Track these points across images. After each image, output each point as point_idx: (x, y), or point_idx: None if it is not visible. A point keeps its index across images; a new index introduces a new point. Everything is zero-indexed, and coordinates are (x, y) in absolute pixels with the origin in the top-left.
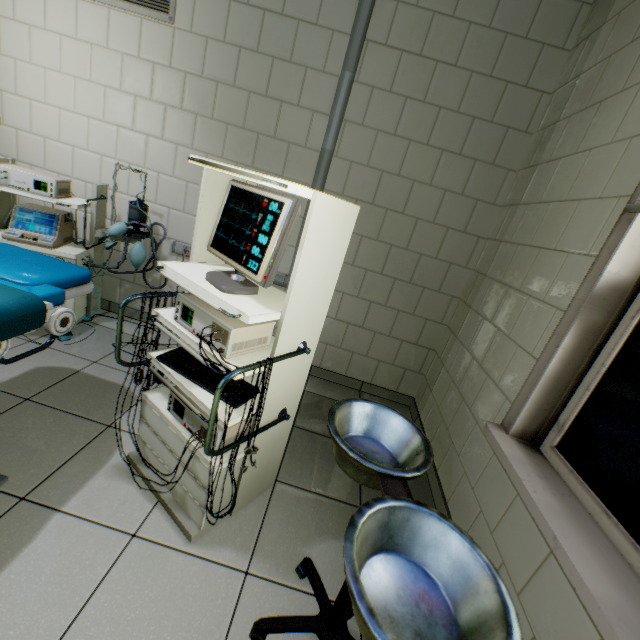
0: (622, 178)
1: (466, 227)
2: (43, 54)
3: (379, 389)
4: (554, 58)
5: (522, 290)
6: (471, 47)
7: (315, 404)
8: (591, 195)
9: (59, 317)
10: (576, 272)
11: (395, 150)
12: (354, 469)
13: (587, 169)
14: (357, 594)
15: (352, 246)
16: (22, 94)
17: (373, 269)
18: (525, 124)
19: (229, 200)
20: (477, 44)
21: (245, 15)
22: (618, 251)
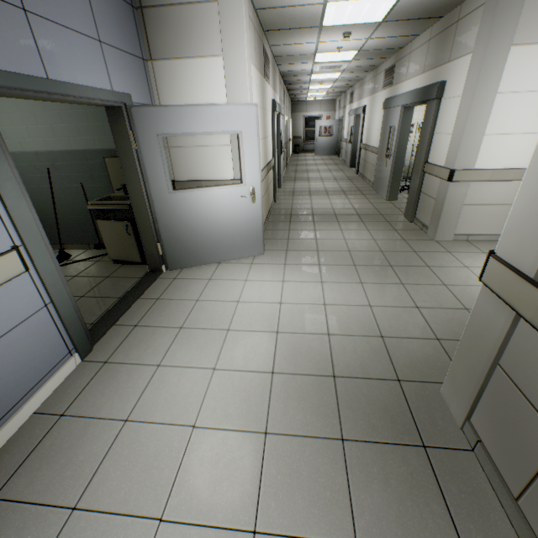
0: None
1: None
2: (414, 117)
3: None
4: None
5: None
6: None
7: None
8: None
9: None
10: None
11: None
12: None
13: None
14: None
15: None
16: None
17: None
18: None
19: None
20: None
21: None
22: None
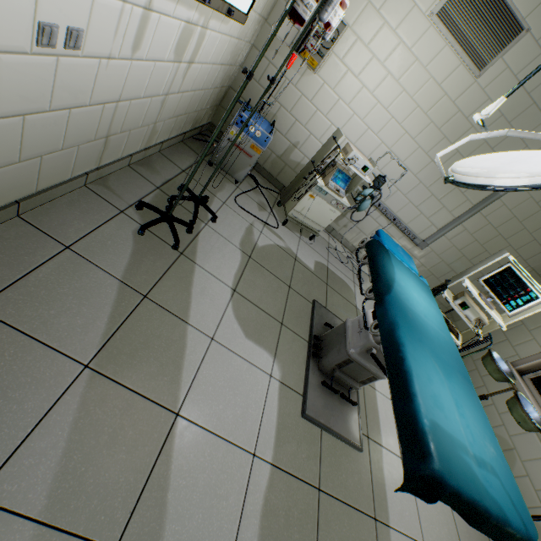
0: None
1: (527, 259)
2: (380, 45)
3: None
4: None
5: None
6: None
7: None
8: None
9: None
10: None
11: (530, 210)
12: (498, 376)
13: None
14: (528, 413)
15: (467, 242)
16: (345, 62)
17: (467, 257)
18: None
19: (504, 271)
20: None
21: (521, 99)
22: None
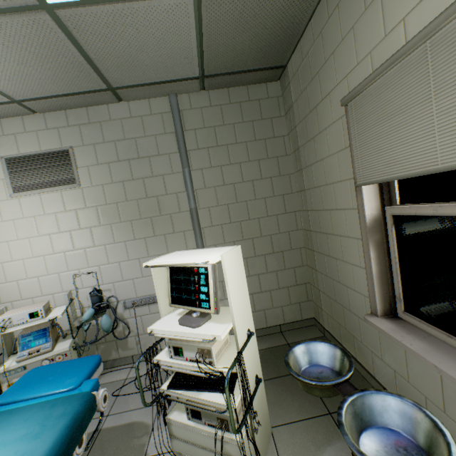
0: (344, 171)
1: (285, 210)
2: (4, 234)
3: (291, 324)
4: (279, 121)
5: (334, 234)
6: (239, 132)
7: (261, 358)
8: (336, 180)
9: (102, 397)
10: (353, 218)
11: (228, 191)
12: (318, 390)
13: (327, 168)
14: None
15: None
16: None
17: (249, 256)
18: (284, 152)
19: (171, 274)
20: (241, 130)
21: (119, 166)
22: (365, 204)
